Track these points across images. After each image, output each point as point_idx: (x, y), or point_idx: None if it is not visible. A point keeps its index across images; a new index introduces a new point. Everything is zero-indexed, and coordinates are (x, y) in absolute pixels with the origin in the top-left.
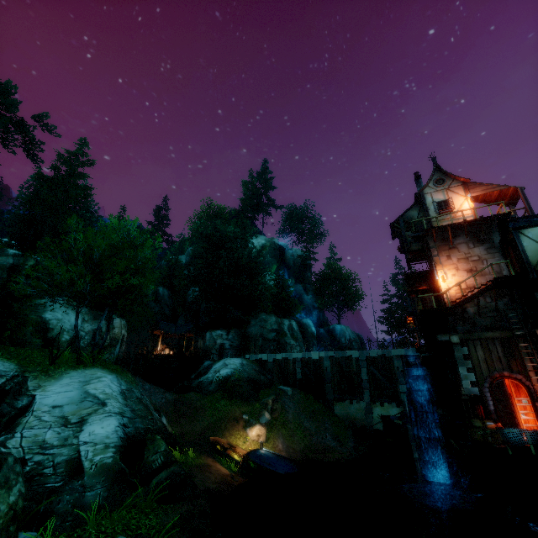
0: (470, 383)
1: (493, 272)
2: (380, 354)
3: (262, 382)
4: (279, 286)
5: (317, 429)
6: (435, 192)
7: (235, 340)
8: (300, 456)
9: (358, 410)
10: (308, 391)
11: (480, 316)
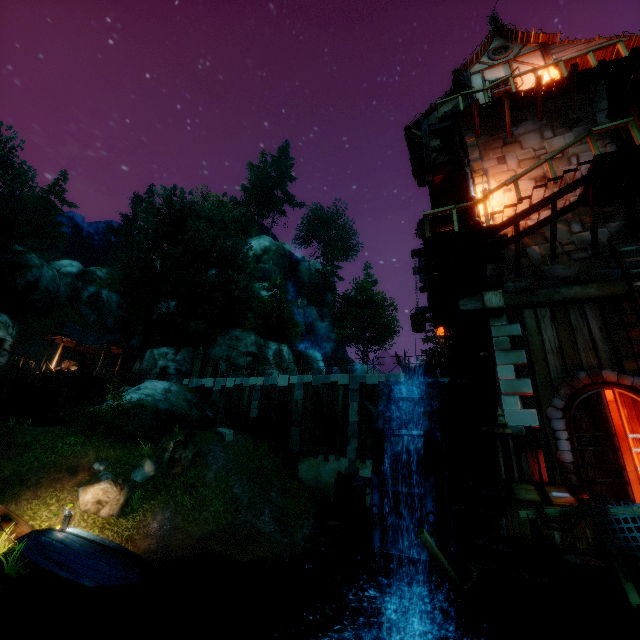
0: (520, 401)
1: (594, 146)
2: (383, 380)
3: (189, 419)
4: (276, 299)
5: (251, 501)
6: (489, 68)
7: (186, 362)
8: (193, 547)
9: (335, 472)
10: (263, 438)
11: (555, 260)
